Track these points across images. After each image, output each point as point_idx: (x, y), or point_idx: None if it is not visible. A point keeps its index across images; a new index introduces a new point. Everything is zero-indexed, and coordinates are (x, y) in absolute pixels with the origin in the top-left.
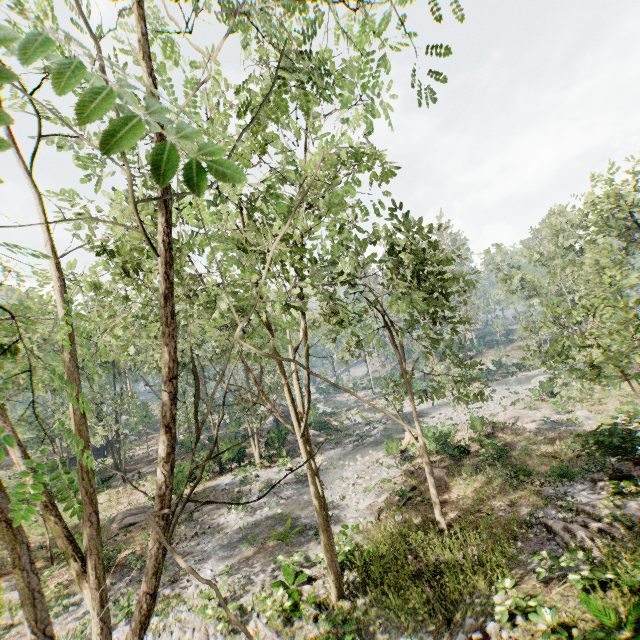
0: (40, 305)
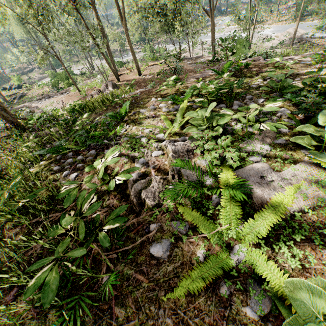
0: None
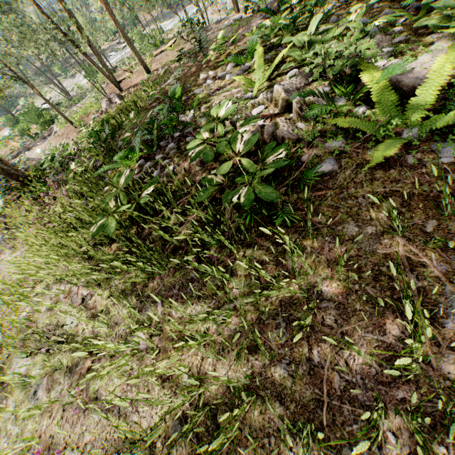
0: None
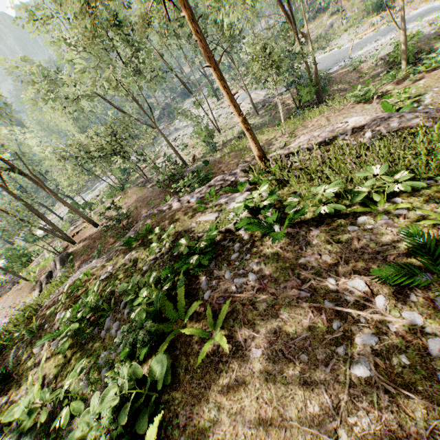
0: None
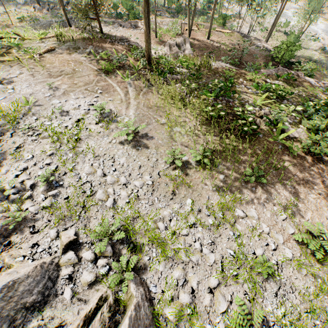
0: None
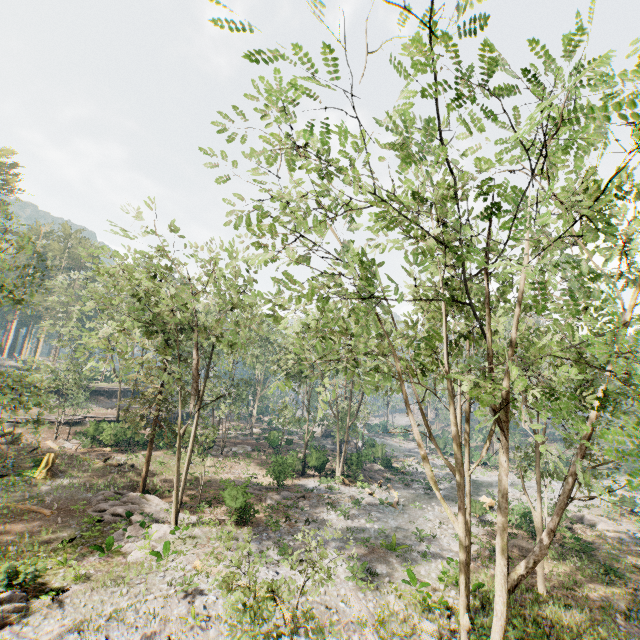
0: (319, 326)
